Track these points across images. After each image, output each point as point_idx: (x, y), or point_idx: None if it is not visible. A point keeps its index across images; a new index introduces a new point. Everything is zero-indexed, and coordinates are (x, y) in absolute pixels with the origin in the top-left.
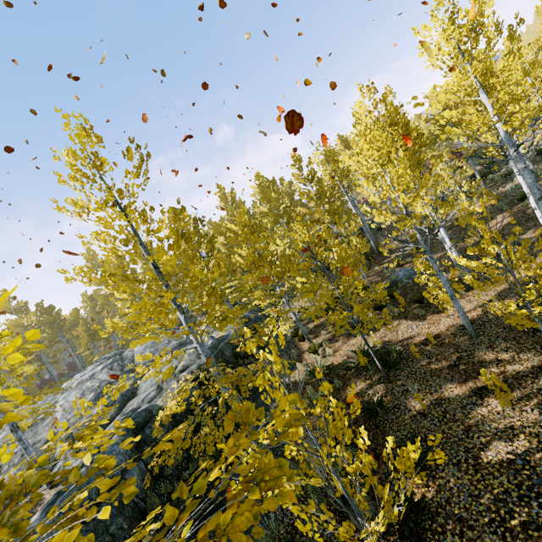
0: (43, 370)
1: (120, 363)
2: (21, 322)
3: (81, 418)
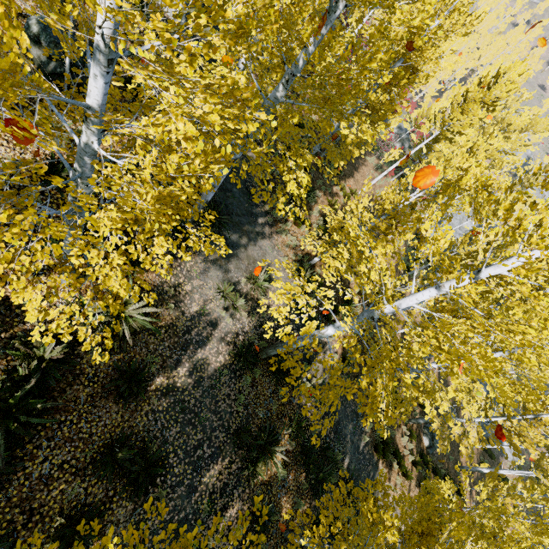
0: None
1: None
2: None
3: None
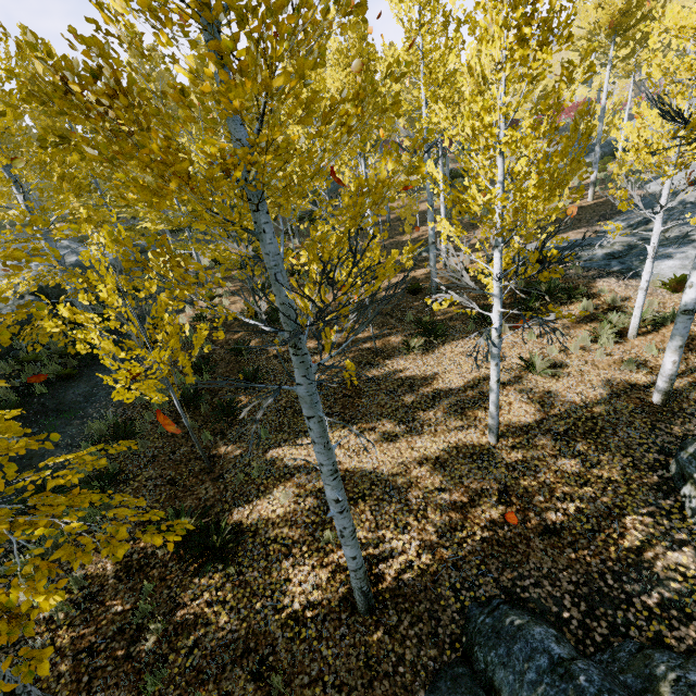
0: None
1: None
2: None
3: None
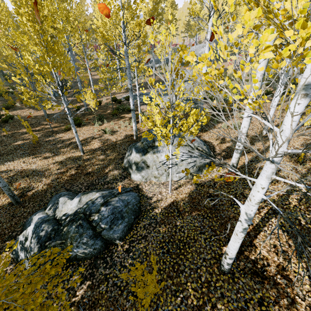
0: None
1: None
2: None
3: None
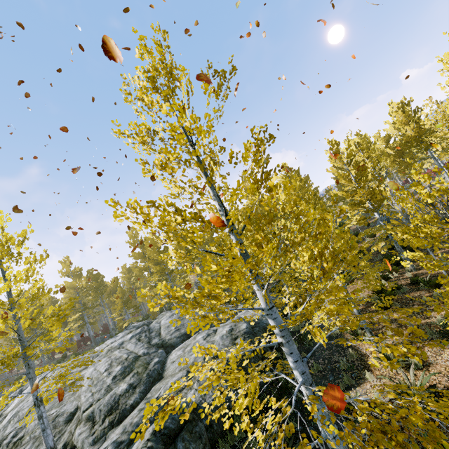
0: (85, 327)
1: (147, 335)
2: (75, 284)
3: (105, 395)
